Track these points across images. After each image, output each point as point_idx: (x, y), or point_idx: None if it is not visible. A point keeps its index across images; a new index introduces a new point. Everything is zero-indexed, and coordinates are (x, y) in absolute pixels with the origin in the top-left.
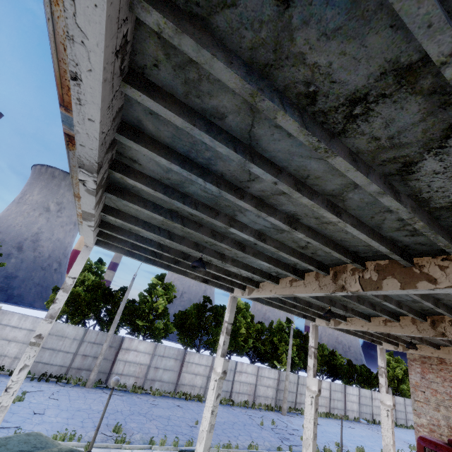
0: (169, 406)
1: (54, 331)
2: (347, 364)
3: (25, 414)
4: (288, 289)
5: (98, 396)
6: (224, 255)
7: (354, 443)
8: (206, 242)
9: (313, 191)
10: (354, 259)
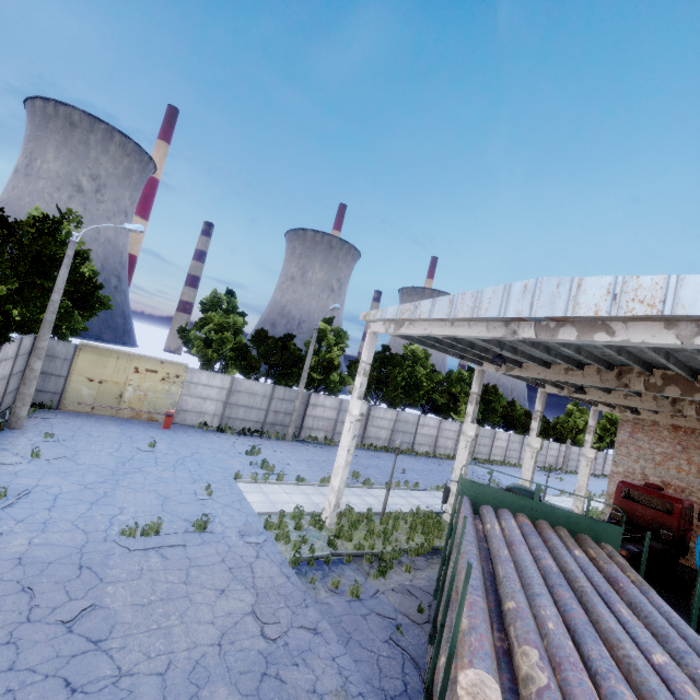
0: (368, 457)
1: (244, 389)
2: (524, 414)
3: (276, 464)
4: (562, 376)
5: (305, 449)
6: (516, 349)
7: (534, 486)
8: (510, 342)
9: (660, 348)
10: (647, 369)
